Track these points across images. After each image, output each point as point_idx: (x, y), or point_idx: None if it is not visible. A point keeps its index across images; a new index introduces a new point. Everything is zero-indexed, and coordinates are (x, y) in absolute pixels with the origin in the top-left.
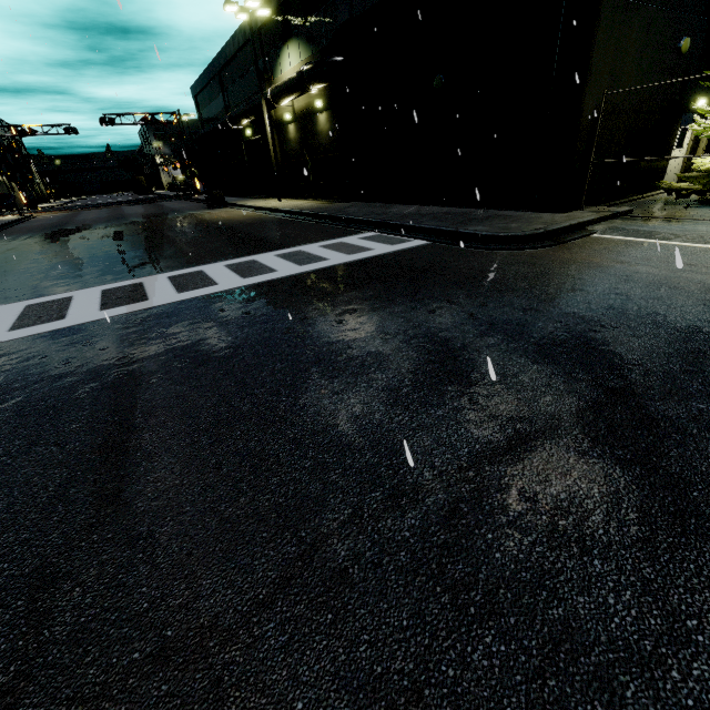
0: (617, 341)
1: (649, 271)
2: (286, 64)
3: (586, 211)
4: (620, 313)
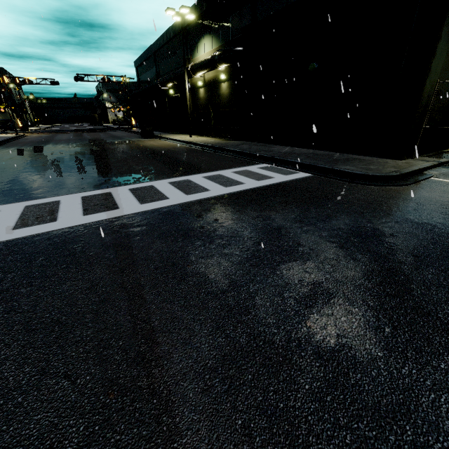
0: None
1: None
2: (202, 50)
3: (416, 159)
4: None
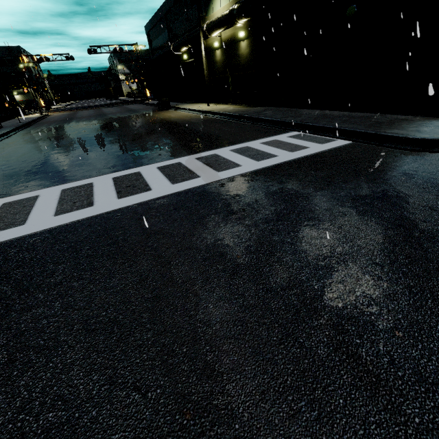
0: None
1: None
2: (217, 5)
3: None
4: None
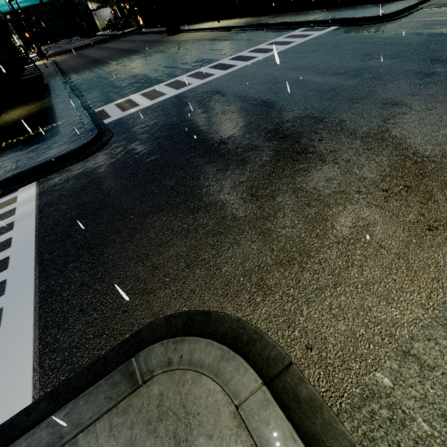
0: (428, 40)
1: (444, 19)
2: None
3: None
4: (430, 34)
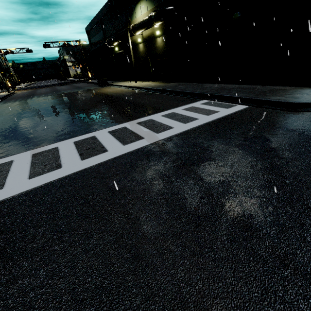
0: None
1: None
2: (139, 13)
3: None
4: None
